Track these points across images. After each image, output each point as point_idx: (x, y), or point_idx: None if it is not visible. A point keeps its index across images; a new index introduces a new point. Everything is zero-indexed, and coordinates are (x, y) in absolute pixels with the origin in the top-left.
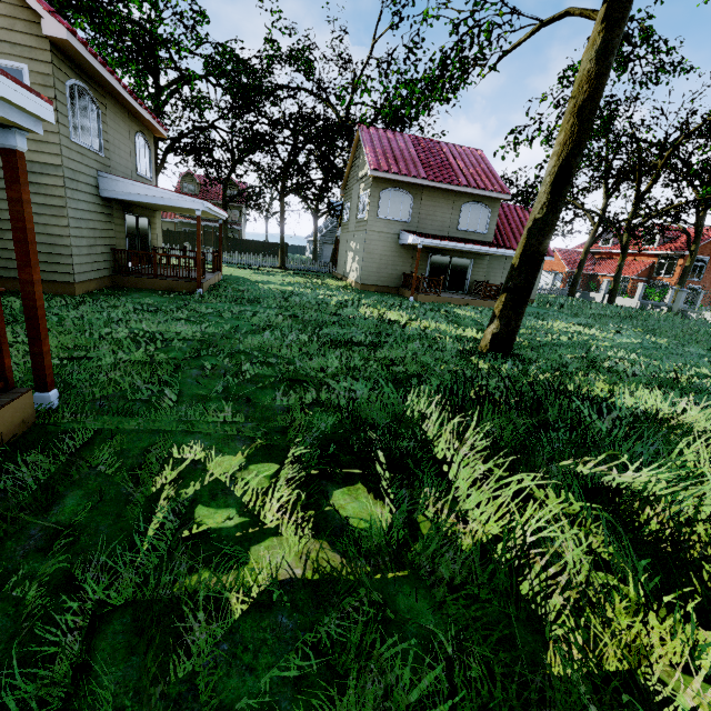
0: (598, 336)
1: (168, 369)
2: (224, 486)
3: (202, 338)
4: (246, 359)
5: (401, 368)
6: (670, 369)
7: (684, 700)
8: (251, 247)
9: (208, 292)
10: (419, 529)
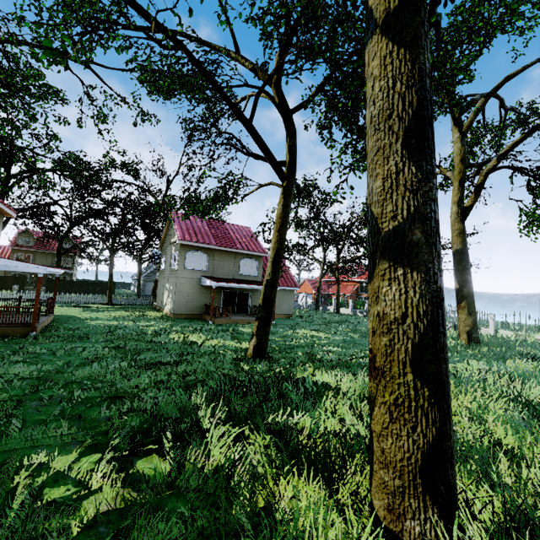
0: (322, 337)
1: (12, 404)
2: (64, 473)
3: (39, 375)
4: (77, 387)
5: (193, 377)
6: (351, 354)
7: (282, 505)
8: (81, 286)
9: (41, 334)
10: (185, 470)
